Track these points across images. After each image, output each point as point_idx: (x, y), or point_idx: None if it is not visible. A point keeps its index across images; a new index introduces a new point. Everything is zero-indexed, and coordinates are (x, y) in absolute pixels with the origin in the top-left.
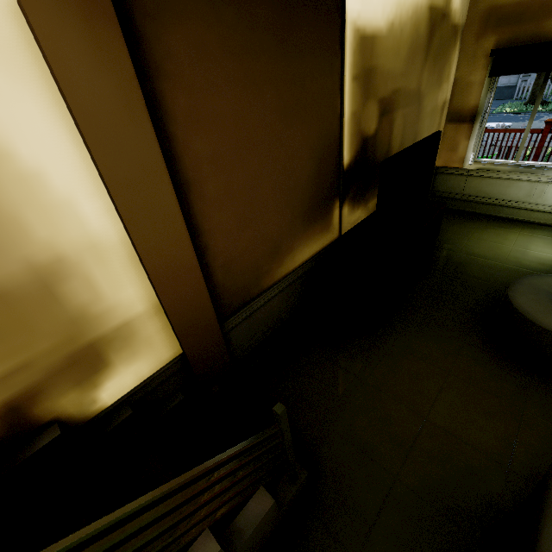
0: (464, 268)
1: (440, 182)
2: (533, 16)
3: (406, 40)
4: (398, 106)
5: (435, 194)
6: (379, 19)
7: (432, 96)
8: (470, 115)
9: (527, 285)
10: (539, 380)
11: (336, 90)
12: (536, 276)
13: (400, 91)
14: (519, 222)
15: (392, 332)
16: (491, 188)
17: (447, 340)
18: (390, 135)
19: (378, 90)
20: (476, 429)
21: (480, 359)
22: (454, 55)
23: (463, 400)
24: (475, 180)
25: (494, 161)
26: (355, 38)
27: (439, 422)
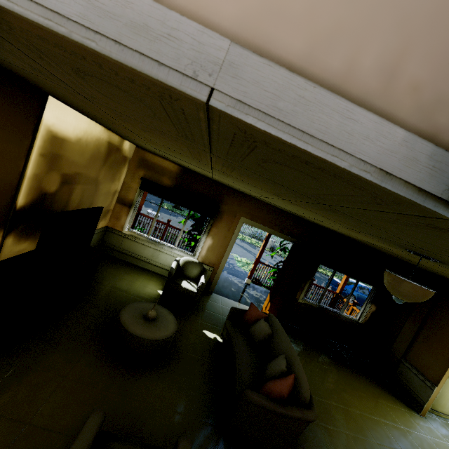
0: (106, 297)
1: (108, 237)
2: (159, 172)
3: (90, 150)
4: (79, 182)
5: (104, 244)
6: (70, 133)
7: (107, 185)
8: (129, 203)
9: (132, 307)
10: (124, 368)
11: (22, 156)
12: (139, 302)
13: (82, 175)
14: (147, 270)
15: (26, 351)
16: (136, 248)
17: (74, 351)
18: (69, 197)
19: (62, 168)
20: (70, 417)
21: (93, 361)
22: (124, 169)
23: (68, 397)
24: (128, 241)
25: (139, 233)
26: (48, 134)
27: (40, 422)
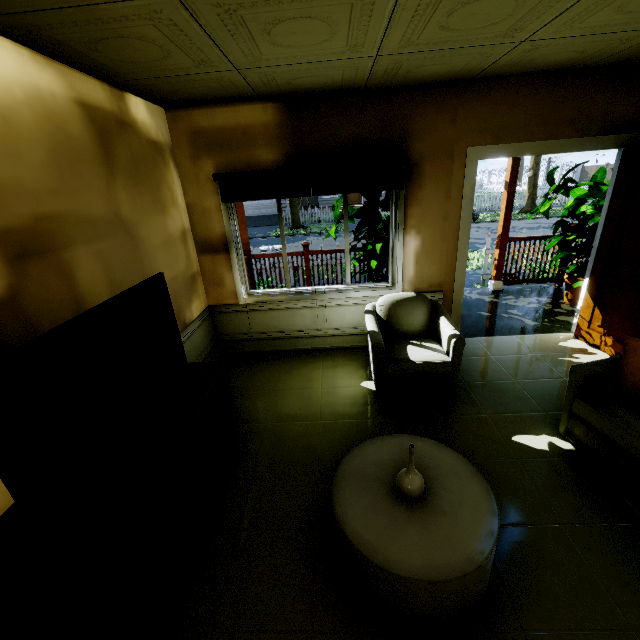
0: (278, 451)
1: (221, 323)
2: (240, 144)
3: (33, 136)
4: (72, 240)
5: (221, 338)
6: None
7: (154, 223)
8: (222, 244)
9: (352, 477)
10: None
11: None
12: (356, 451)
13: (64, 218)
14: (318, 350)
15: None
16: (277, 321)
17: None
18: (72, 289)
19: None
20: None
21: None
22: (171, 177)
23: None
24: (258, 315)
25: (268, 291)
26: None
27: None
